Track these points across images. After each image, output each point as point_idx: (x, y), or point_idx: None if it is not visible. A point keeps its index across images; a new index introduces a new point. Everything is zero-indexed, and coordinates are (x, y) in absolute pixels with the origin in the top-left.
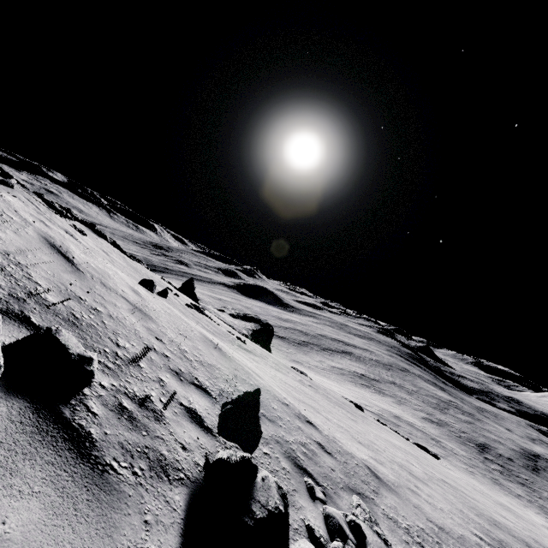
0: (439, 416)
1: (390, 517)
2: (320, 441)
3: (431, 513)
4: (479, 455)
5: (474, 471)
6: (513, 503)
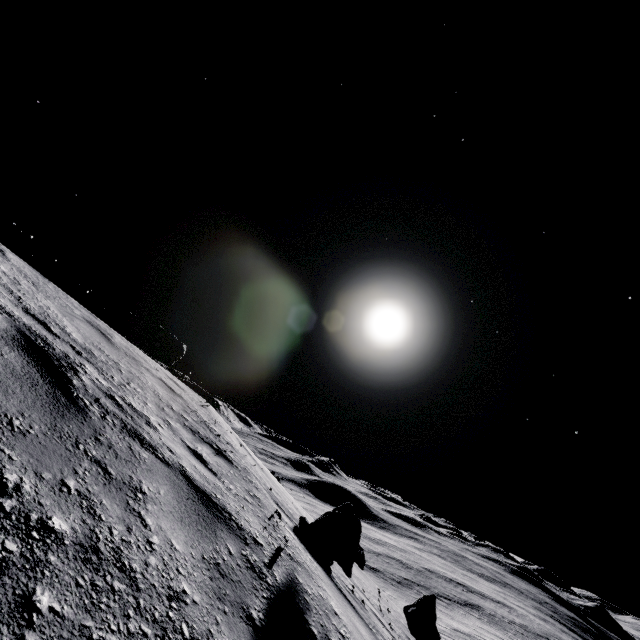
0: None
1: None
2: None
3: None
4: None
5: None
6: None
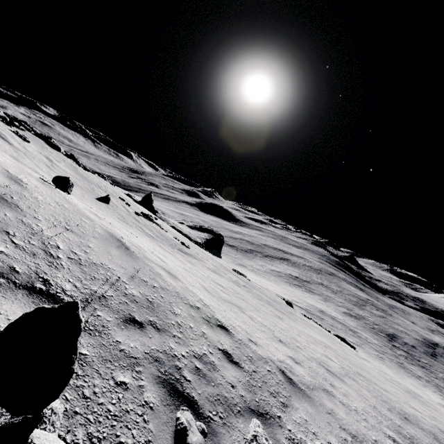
0: (357, 311)
1: (297, 441)
2: (228, 348)
3: (346, 418)
4: (388, 343)
5: (384, 357)
6: (415, 384)
